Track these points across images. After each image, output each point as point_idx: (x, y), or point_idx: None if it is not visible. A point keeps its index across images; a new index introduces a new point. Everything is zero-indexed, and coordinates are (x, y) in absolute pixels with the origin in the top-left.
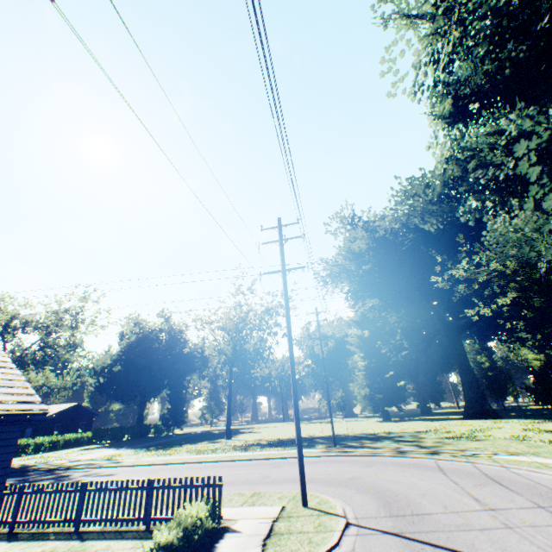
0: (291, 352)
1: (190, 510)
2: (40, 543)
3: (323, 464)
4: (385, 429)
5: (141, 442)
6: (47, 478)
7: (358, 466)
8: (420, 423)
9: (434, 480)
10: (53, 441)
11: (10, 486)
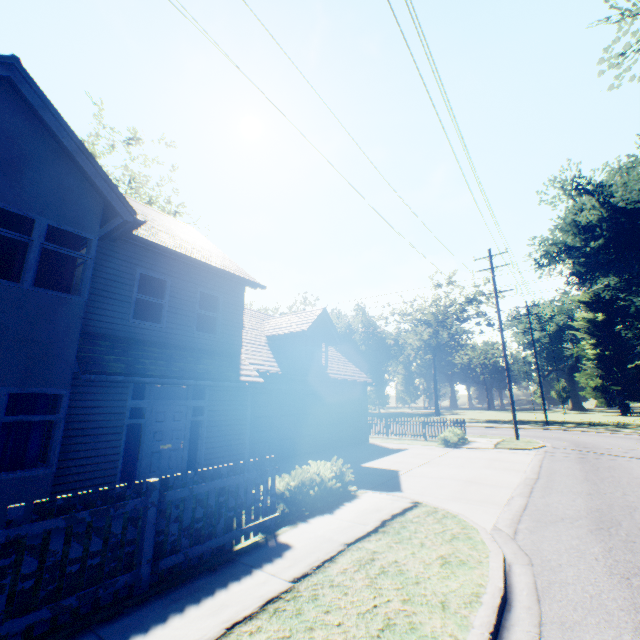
0: (504, 352)
1: (451, 430)
2: (377, 438)
3: (532, 431)
4: (614, 420)
5: None
6: None
7: (564, 434)
8: None
9: (627, 442)
10: None
11: None
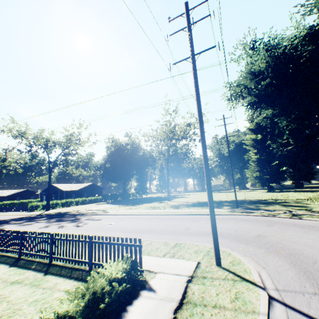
0: (202, 133)
1: (108, 269)
2: (22, 272)
3: (230, 221)
4: (271, 197)
5: (124, 201)
6: (69, 219)
7: (260, 225)
8: (298, 193)
9: None
10: (84, 200)
11: (16, 231)
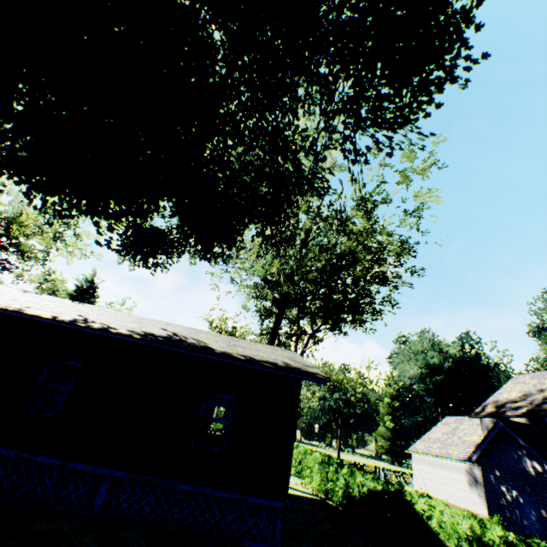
0: None
1: None
2: None
3: None
4: None
5: None
6: None
7: None
8: None
9: None
10: None
11: None
